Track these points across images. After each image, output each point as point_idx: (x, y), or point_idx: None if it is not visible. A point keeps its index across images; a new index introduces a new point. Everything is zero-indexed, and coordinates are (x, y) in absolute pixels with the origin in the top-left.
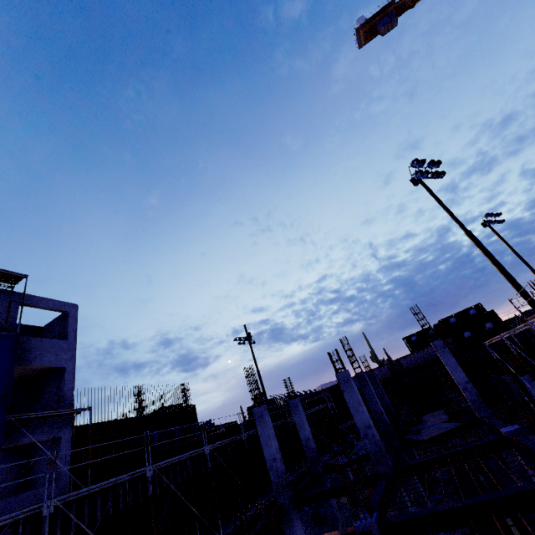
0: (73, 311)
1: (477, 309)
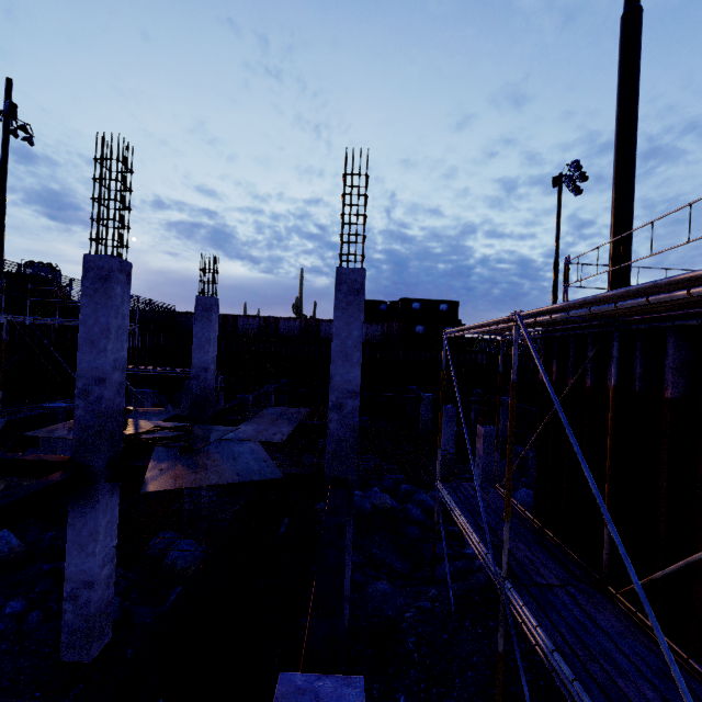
0: None
1: (451, 307)
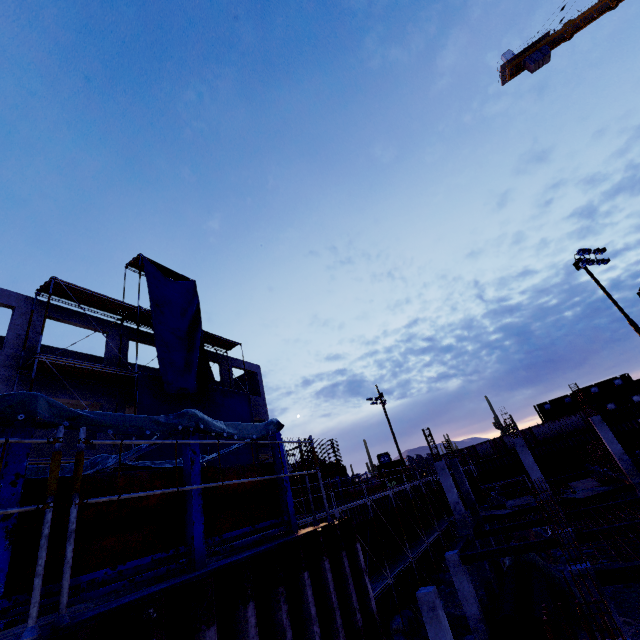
0: (259, 371)
1: (624, 380)
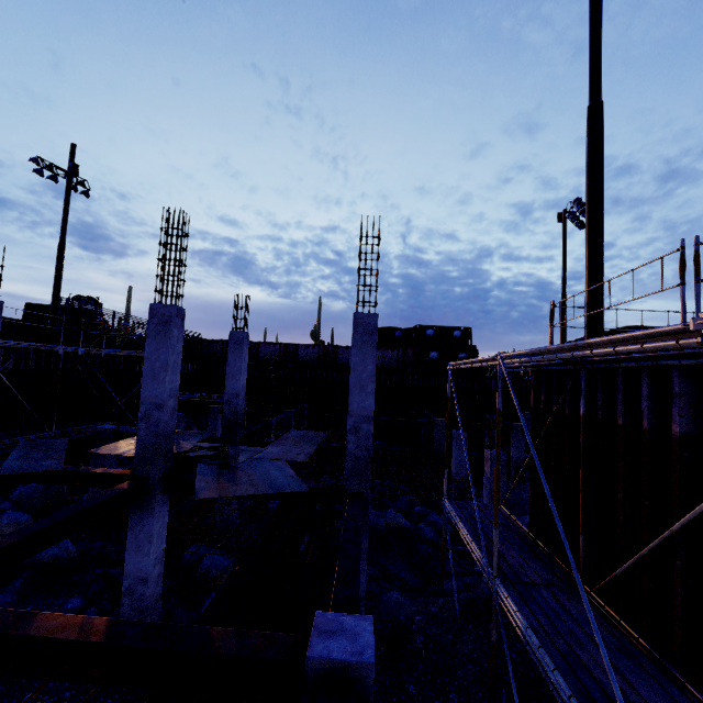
0: None
1: (464, 334)
